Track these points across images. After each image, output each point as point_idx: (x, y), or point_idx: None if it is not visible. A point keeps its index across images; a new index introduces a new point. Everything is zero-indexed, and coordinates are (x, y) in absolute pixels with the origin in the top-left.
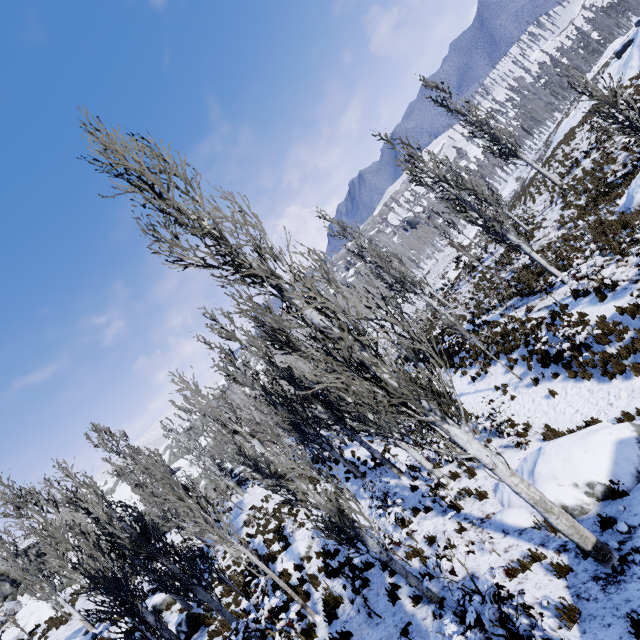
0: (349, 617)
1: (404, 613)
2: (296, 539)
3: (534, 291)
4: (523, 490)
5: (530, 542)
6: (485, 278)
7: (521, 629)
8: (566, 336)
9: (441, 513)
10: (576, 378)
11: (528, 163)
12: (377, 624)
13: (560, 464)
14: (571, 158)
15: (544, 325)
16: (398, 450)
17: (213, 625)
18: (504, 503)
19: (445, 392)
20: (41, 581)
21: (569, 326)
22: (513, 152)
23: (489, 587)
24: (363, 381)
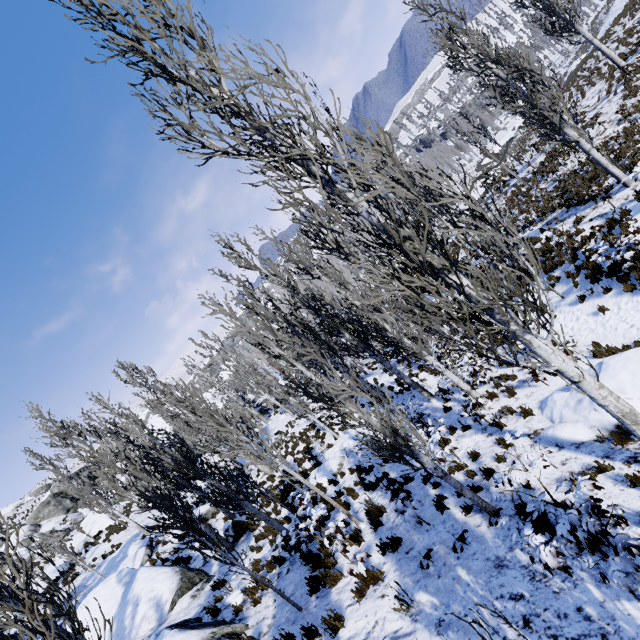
0: (395, 524)
1: (455, 521)
2: (326, 458)
3: (585, 199)
4: (612, 403)
5: (591, 455)
6: (520, 192)
7: (617, 539)
8: (630, 244)
9: (481, 431)
10: (633, 292)
11: (587, 39)
12: (427, 530)
13: (629, 378)
14: (637, 32)
15: (598, 236)
16: (424, 375)
17: (257, 530)
18: (554, 419)
19: (539, 295)
20: (97, 498)
21: (635, 232)
22: (571, 24)
23: (584, 500)
24: (443, 284)
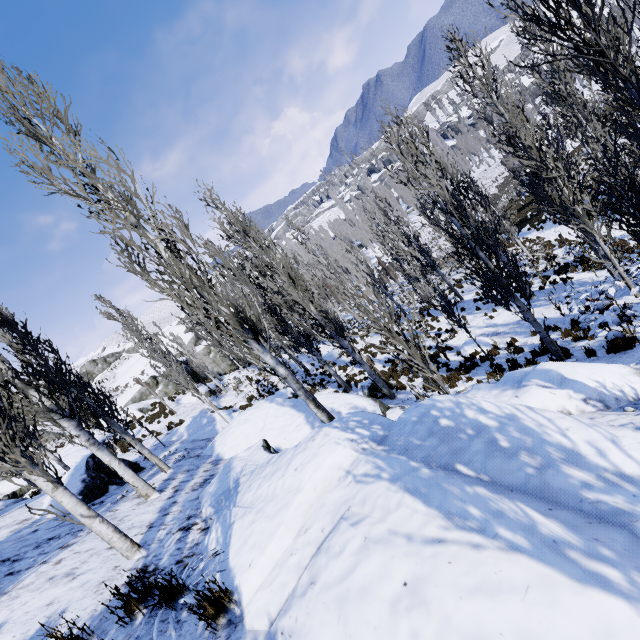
0: None
1: None
2: (454, 344)
3: None
4: None
5: None
6: None
7: None
8: None
9: None
10: None
11: None
12: None
13: None
14: None
15: None
16: (570, 275)
17: (407, 389)
18: None
19: None
20: (169, 364)
21: None
22: None
23: None
24: None
